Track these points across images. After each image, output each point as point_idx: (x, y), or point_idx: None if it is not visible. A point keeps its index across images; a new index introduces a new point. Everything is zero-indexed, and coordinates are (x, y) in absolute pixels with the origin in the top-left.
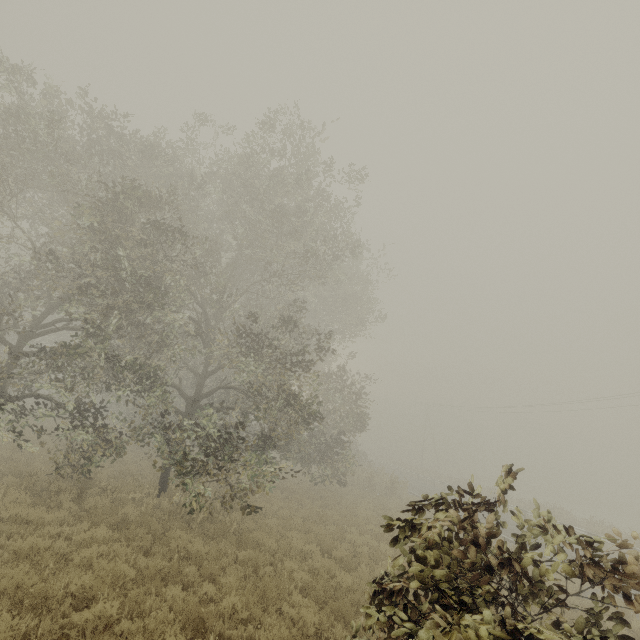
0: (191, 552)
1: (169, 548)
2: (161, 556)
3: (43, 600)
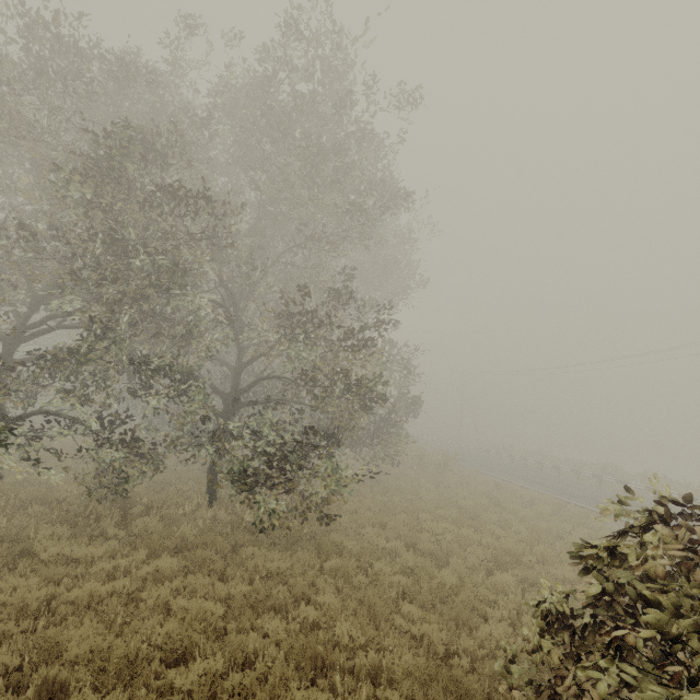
0: (271, 569)
1: (245, 568)
2: (241, 580)
3: (128, 663)
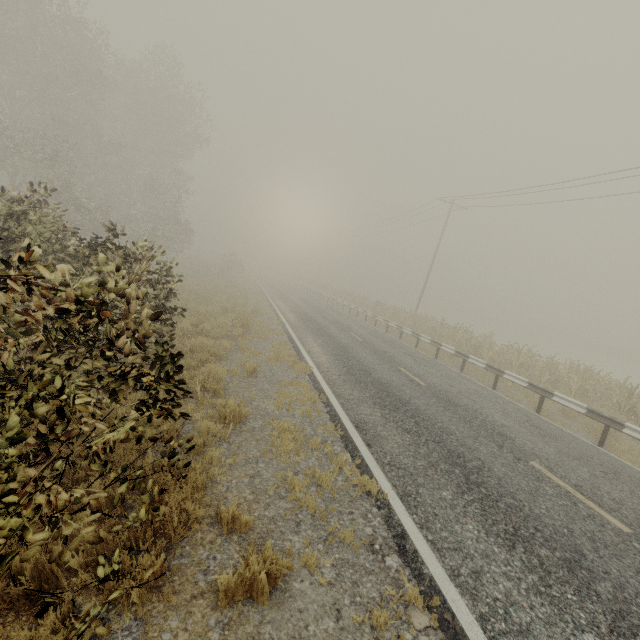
0: None
1: None
2: None
3: None
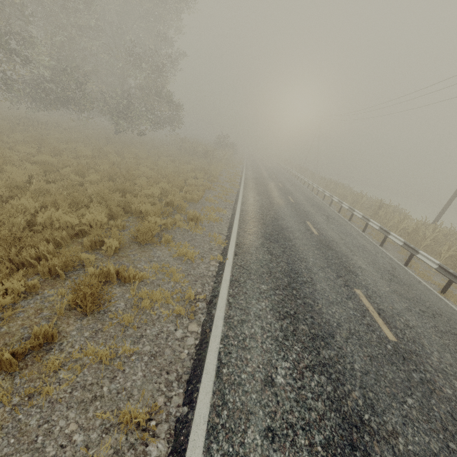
0: None
1: None
2: None
3: None
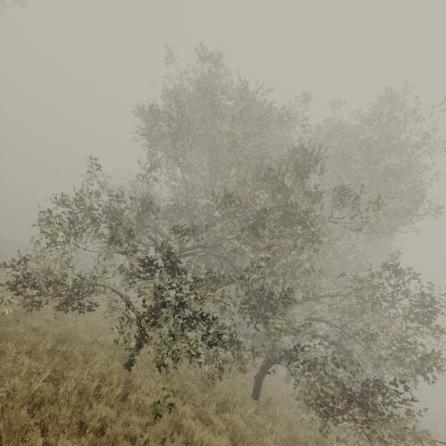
0: None
1: None
2: None
3: None
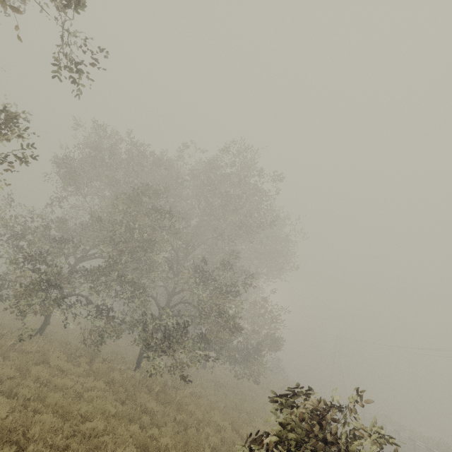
0: (148, 408)
1: (136, 403)
2: (130, 406)
3: (67, 413)
